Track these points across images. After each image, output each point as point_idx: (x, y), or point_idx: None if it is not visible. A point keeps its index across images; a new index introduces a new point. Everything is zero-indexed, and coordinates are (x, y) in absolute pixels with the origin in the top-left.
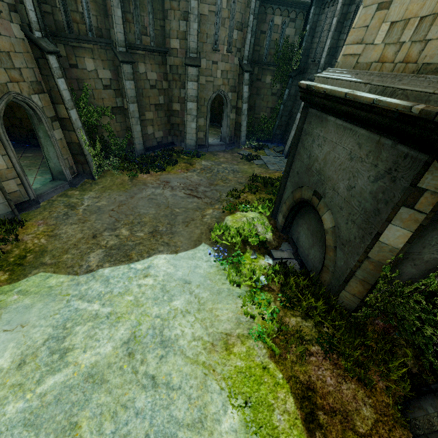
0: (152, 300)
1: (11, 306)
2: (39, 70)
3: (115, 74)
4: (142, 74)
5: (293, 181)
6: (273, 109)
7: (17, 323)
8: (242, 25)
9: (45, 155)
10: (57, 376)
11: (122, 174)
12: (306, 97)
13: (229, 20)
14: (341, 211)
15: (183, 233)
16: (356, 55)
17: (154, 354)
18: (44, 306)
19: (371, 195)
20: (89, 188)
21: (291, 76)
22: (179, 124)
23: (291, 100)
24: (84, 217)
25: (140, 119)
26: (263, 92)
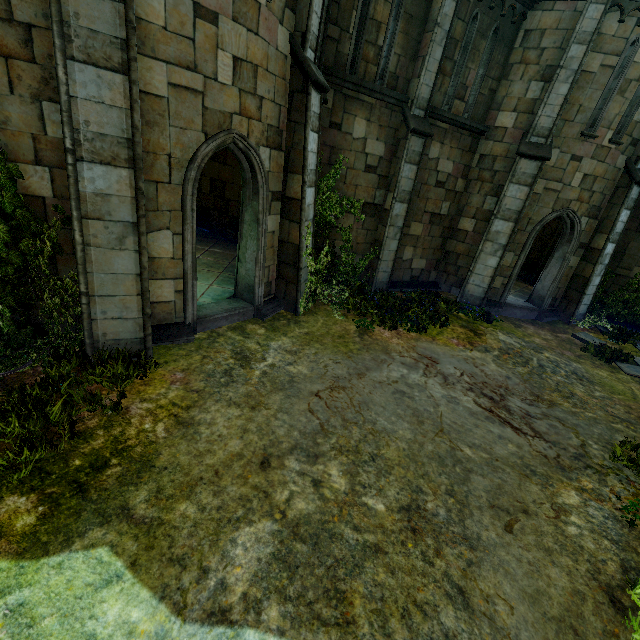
0: None
1: None
2: (288, 112)
3: (390, 151)
4: (430, 159)
5: None
6: None
7: None
8: None
9: (239, 253)
10: None
11: (344, 318)
12: None
13: (638, 84)
14: None
15: (507, 558)
16: None
17: None
18: None
19: None
20: (283, 328)
21: None
22: (461, 254)
23: None
24: (258, 394)
25: (402, 231)
26: None
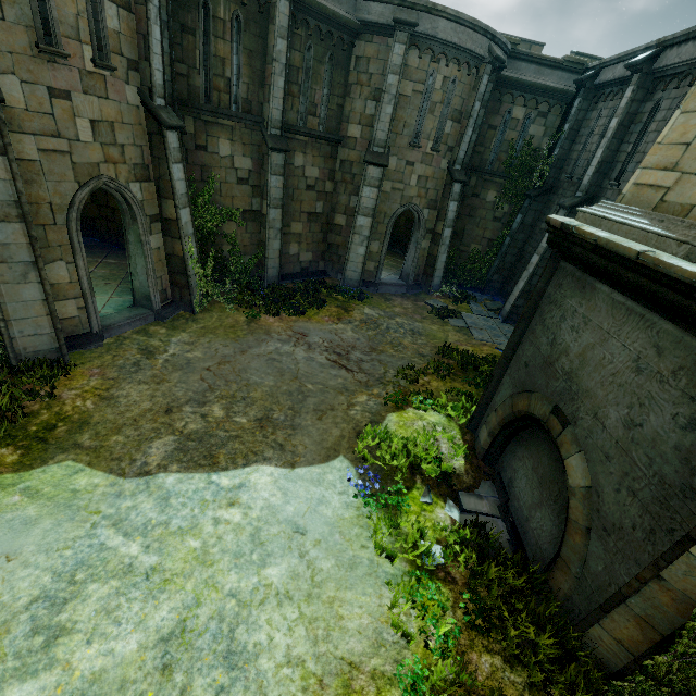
0: (230, 557)
1: (4, 515)
2: (150, 149)
3: (258, 164)
4: (297, 168)
5: (517, 377)
6: (492, 242)
7: (2, 550)
8: (461, 115)
9: (130, 268)
10: (27, 685)
11: (237, 311)
12: (559, 242)
13: (442, 106)
14: (607, 463)
15: (312, 430)
16: (662, 188)
17: (208, 678)
18: (53, 526)
19: (679, 453)
20: (182, 326)
21: (530, 197)
22: (340, 245)
23: (525, 231)
24: (162, 374)
25: (282, 232)
26: (479, 213)
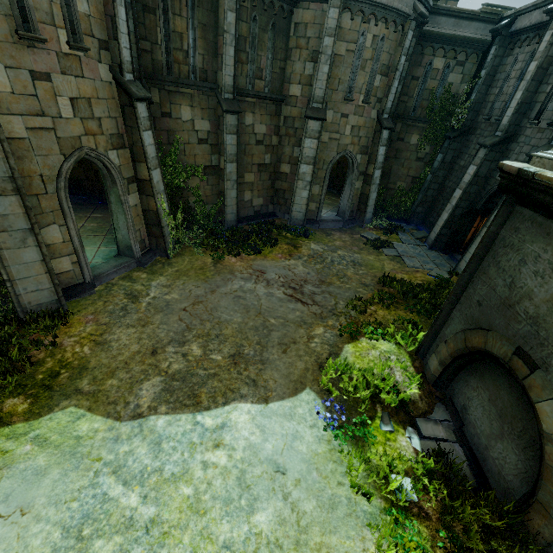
0: (221, 504)
1: (17, 466)
2: (123, 120)
3: (215, 125)
4: (248, 126)
5: (469, 314)
6: (416, 179)
7: (17, 503)
8: (388, 69)
9: (113, 224)
10: None
11: (204, 254)
12: (515, 188)
13: (372, 62)
14: None
15: (279, 364)
16: None
17: None
18: (61, 476)
19: None
20: (160, 270)
21: (449, 138)
22: (286, 190)
23: (445, 169)
24: (146, 317)
25: (237, 182)
26: (404, 155)
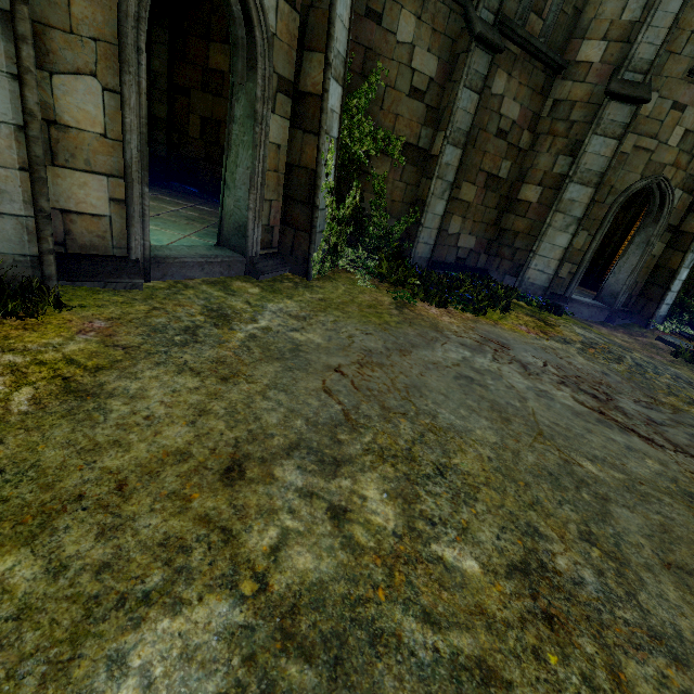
0: None
1: None
2: None
3: (444, 72)
4: (493, 96)
5: None
6: None
7: None
8: None
9: (225, 174)
10: None
11: (375, 288)
12: None
13: None
14: None
15: None
16: None
17: None
18: None
19: None
20: (287, 290)
21: None
22: (520, 232)
23: None
24: (237, 361)
25: (453, 188)
26: None
